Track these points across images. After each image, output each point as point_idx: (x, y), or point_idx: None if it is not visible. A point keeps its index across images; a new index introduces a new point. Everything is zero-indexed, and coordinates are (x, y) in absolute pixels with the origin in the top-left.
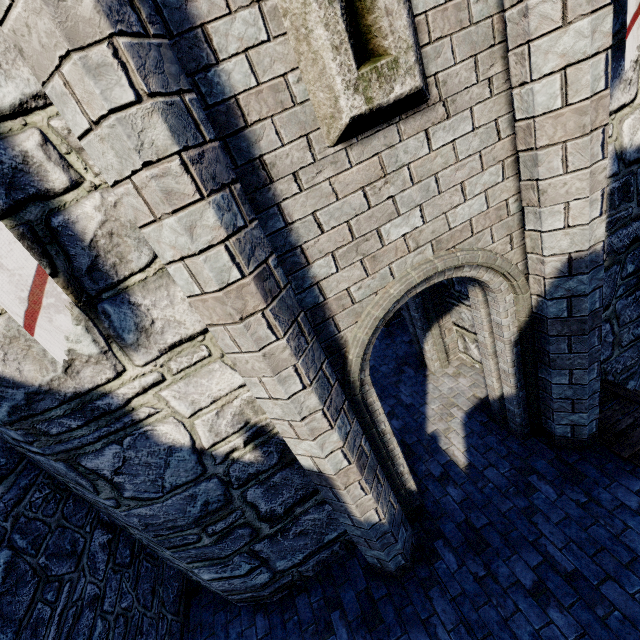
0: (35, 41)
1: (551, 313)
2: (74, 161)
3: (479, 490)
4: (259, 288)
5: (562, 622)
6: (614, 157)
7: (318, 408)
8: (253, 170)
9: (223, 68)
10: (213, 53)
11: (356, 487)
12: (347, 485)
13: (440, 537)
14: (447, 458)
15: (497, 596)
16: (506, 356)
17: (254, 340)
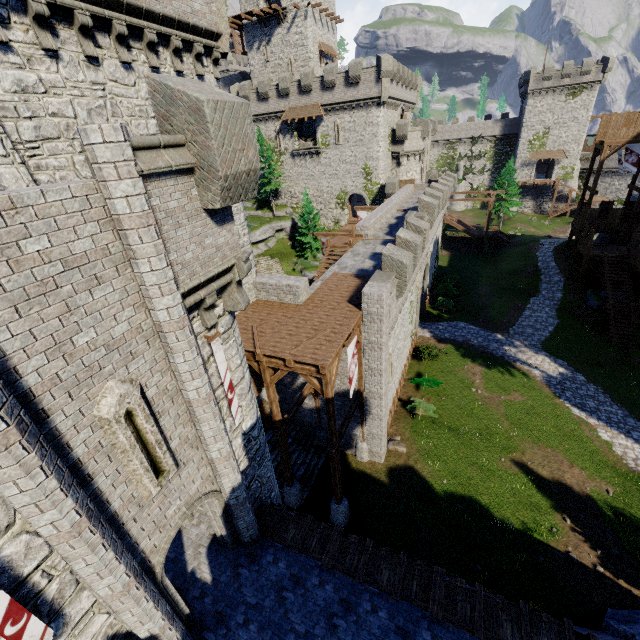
0: (77, 554)
1: (232, 503)
2: (52, 571)
3: (219, 590)
4: (134, 577)
5: (254, 627)
6: (242, 435)
7: (153, 606)
8: (120, 528)
9: (112, 505)
10: (109, 504)
11: (168, 630)
12: (164, 632)
13: (205, 629)
14: (202, 582)
15: (232, 636)
16: (220, 521)
17: (132, 597)
